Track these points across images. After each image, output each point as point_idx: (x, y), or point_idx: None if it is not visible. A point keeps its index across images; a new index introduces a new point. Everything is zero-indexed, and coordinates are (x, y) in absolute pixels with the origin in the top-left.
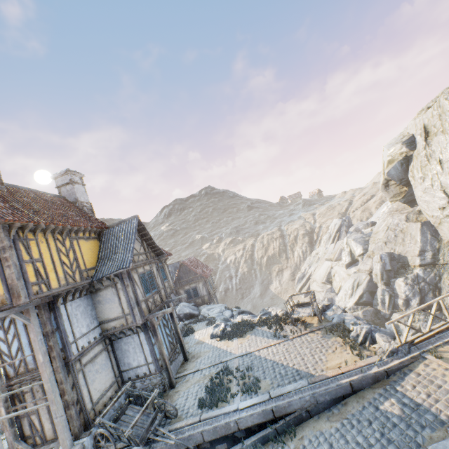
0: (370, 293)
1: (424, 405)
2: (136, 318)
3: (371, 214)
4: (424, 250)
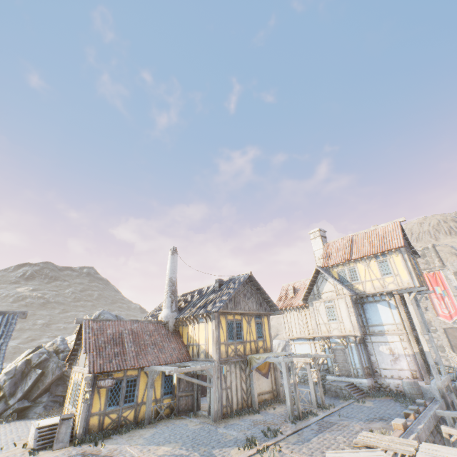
0: None
1: None
2: None
3: None
4: None
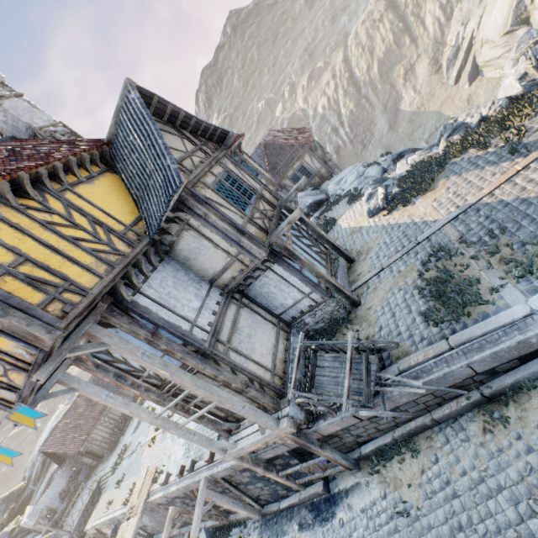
0: None
1: None
2: (253, 254)
3: None
4: None
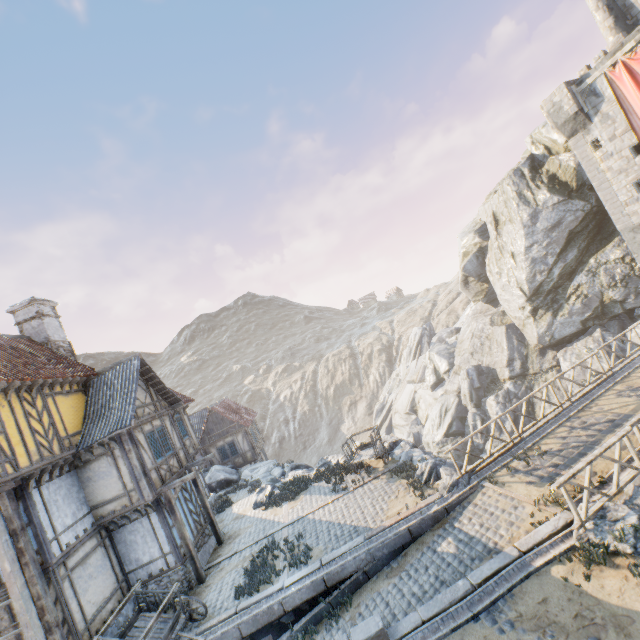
0: (460, 420)
1: (476, 536)
2: (144, 494)
3: (458, 317)
4: (512, 359)
